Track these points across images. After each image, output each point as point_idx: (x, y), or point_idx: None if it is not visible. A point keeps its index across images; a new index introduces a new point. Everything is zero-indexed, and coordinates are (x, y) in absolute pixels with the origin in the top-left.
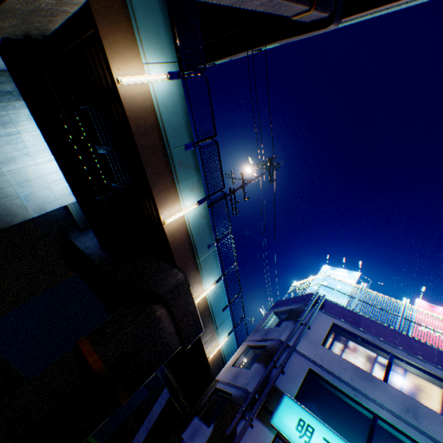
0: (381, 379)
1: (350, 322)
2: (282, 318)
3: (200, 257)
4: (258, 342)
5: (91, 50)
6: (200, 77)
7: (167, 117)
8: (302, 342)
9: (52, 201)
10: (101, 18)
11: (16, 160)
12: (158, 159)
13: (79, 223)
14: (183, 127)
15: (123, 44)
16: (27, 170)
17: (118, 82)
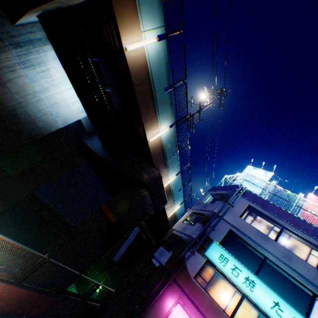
0: (273, 239)
1: (260, 205)
2: (215, 197)
3: (168, 161)
4: (199, 211)
5: (103, 20)
6: (179, 35)
7: (154, 70)
8: (227, 214)
9: (71, 117)
10: (116, 2)
11: (48, 89)
12: (147, 100)
13: (88, 131)
14: (164, 76)
15: (129, 19)
16: (55, 96)
17: (125, 49)
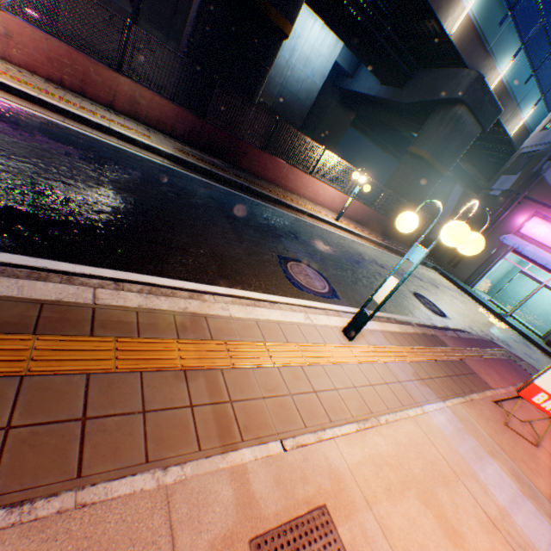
0: None
1: None
2: None
3: (489, 44)
4: None
5: None
6: None
7: None
8: None
9: (325, 65)
10: None
11: (295, 49)
12: None
13: (347, 72)
14: None
15: None
16: (303, 52)
17: None
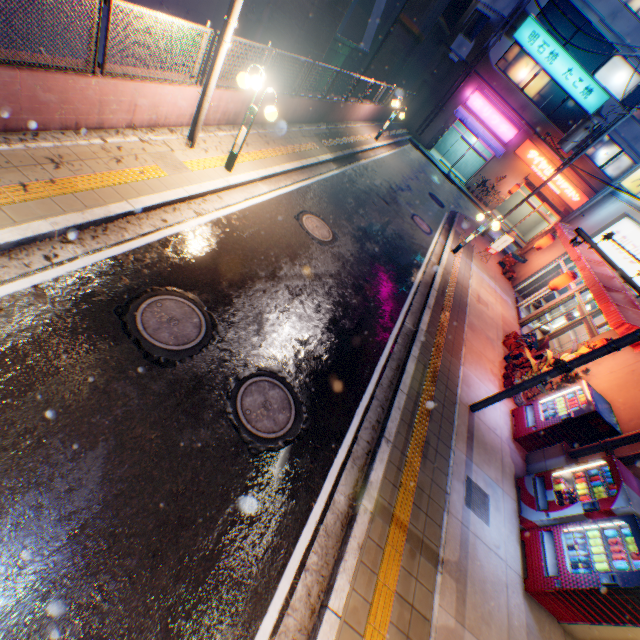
0: None
1: None
2: None
3: None
4: None
5: None
6: None
7: None
8: None
9: None
10: None
11: None
12: None
13: None
14: None
15: None
16: None
17: None
